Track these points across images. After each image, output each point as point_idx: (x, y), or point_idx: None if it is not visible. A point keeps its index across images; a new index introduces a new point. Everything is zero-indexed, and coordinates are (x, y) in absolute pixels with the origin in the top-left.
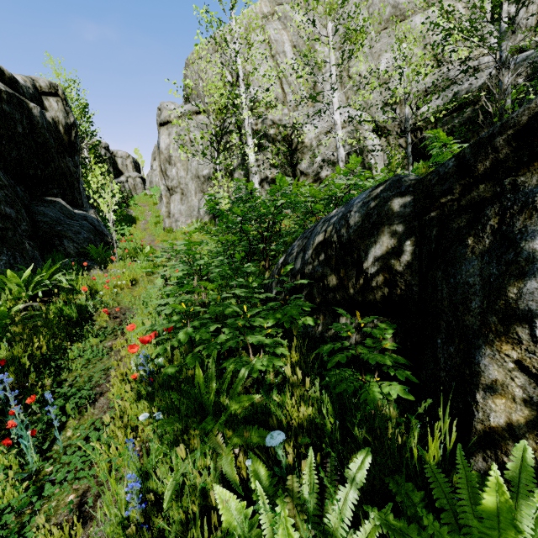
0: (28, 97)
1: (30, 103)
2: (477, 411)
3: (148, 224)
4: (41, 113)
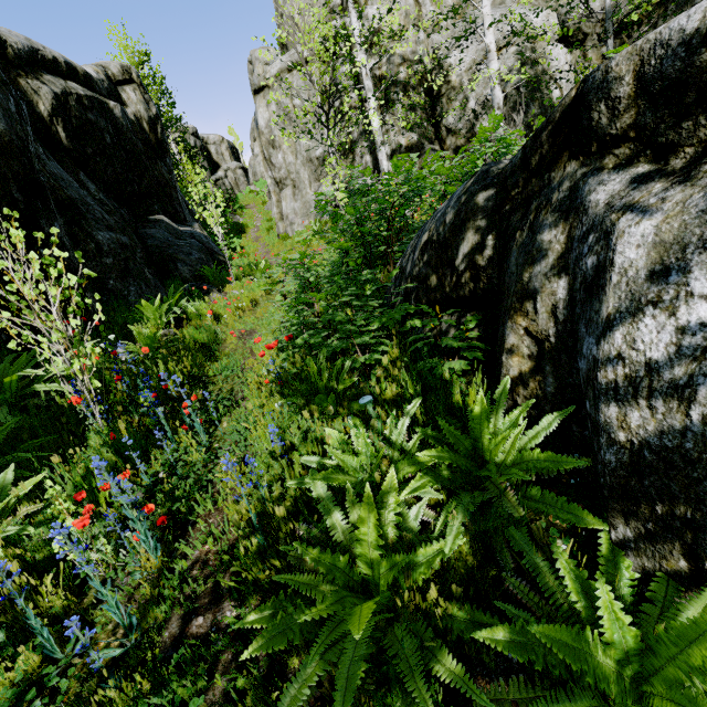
0: (105, 94)
1: (110, 103)
2: (503, 369)
3: (259, 232)
4: (123, 113)
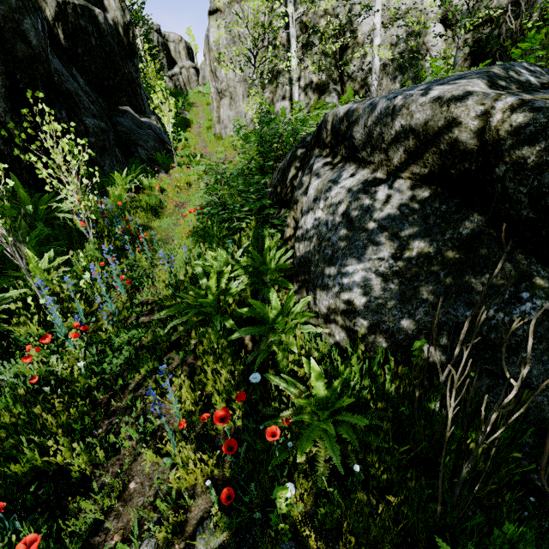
0: (92, 0)
1: (96, 10)
2: (285, 233)
3: (201, 129)
4: (105, 19)
